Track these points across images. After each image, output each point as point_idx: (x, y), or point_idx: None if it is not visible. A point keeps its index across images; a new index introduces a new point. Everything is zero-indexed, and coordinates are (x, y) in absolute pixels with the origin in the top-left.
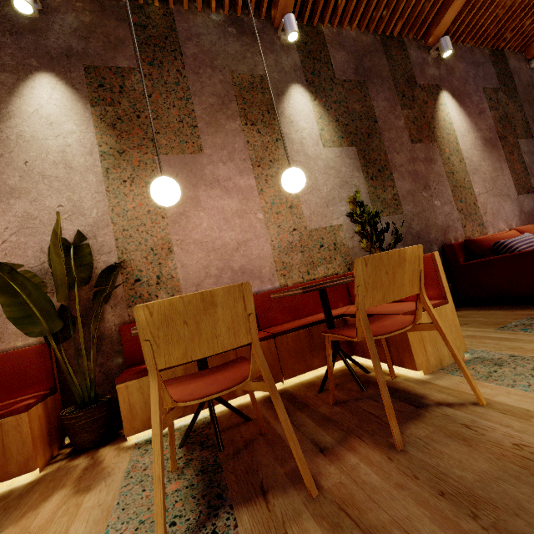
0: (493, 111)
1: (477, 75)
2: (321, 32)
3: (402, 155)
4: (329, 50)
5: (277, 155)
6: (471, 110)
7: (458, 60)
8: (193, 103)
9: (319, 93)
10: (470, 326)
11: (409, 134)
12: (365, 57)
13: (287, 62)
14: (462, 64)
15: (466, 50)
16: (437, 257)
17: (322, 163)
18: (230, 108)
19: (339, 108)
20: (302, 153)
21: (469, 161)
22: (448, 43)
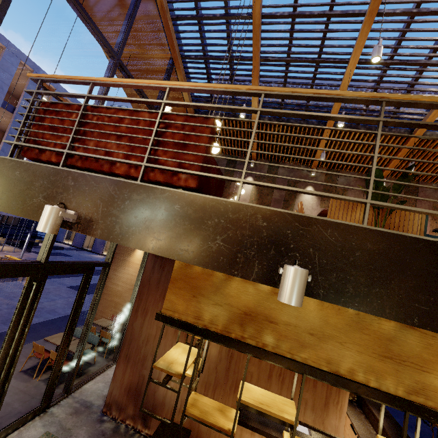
0: None
1: None
2: None
3: None
4: None
5: None
6: None
7: None
8: None
9: None
10: None
11: None
12: None
13: None
14: None
15: None
16: None
17: None
18: None
19: None
20: None
21: None
22: None
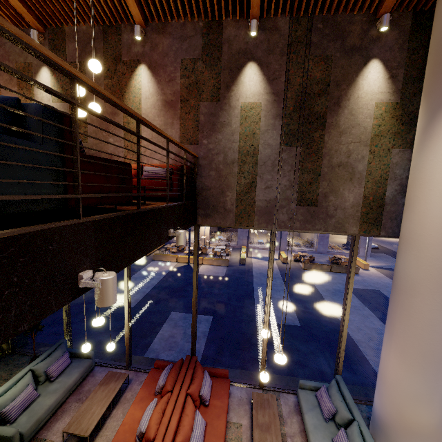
0: (184, 79)
1: (180, 48)
2: (64, 30)
3: None
4: (66, 43)
5: None
6: (161, 79)
7: (165, 37)
8: (0, 79)
9: (55, 71)
10: None
11: None
12: (89, 45)
13: None
14: (168, 40)
15: (178, 26)
16: None
17: None
18: (14, 81)
19: (65, 80)
20: None
21: (145, 116)
22: (135, 31)
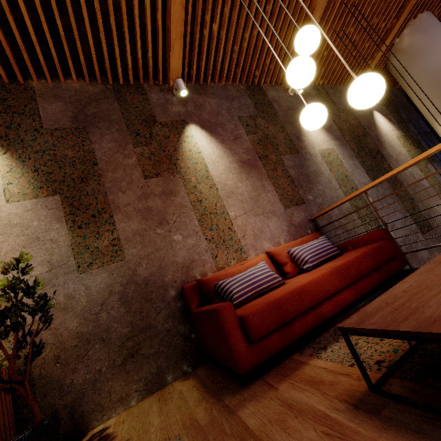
0: (251, 135)
1: (232, 107)
2: (31, 87)
3: (130, 193)
4: (38, 103)
5: None
6: (224, 137)
7: (209, 97)
8: None
9: (13, 146)
10: None
11: (142, 170)
12: (90, 105)
13: None
14: (214, 100)
15: (219, 88)
16: None
17: (0, 222)
18: None
19: (41, 157)
20: None
21: (222, 185)
22: (180, 84)
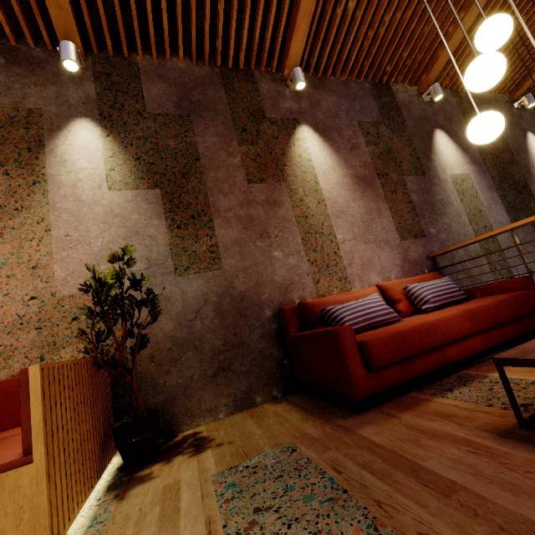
0: (371, 146)
1: (352, 108)
2: (135, 63)
3: (232, 197)
4: (142, 82)
5: (29, 201)
6: (339, 145)
7: (327, 93)
8: None
9: (116, 128)
10: (220, 452)
11: (246, 173)
12: (195, 90)
13: (75, 95)
14: (332, 97)
15: (339, 83)
16: (34, 375)
17: (102, 210)
18: None
19: (143, 145)
20: (72, 199)
21: (332, 202)
22: (299, 75)
